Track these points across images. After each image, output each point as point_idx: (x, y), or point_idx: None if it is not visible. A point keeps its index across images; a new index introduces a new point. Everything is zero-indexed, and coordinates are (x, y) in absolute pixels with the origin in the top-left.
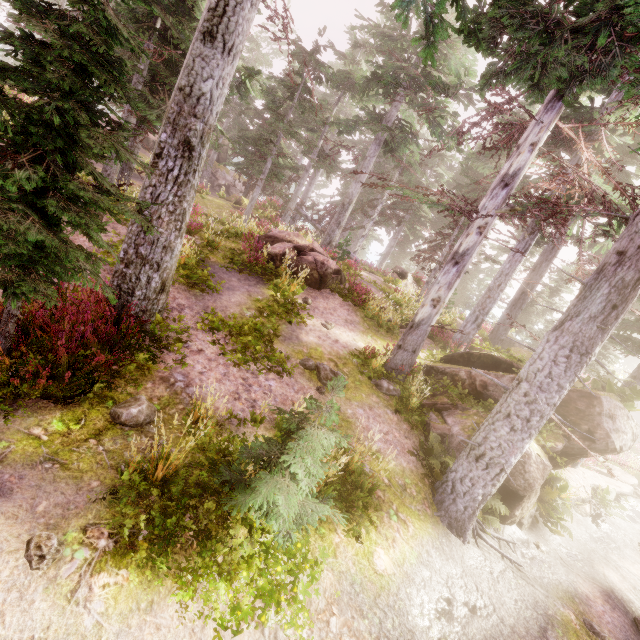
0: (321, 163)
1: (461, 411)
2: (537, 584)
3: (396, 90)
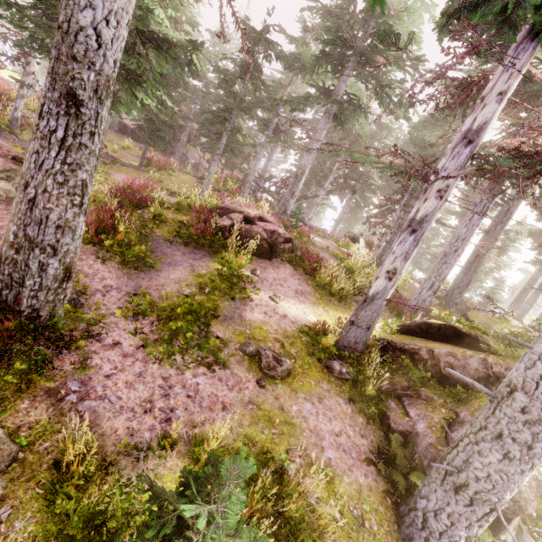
0: (276, 138)
1: (425, 400)
2: None
3: (344, 66)
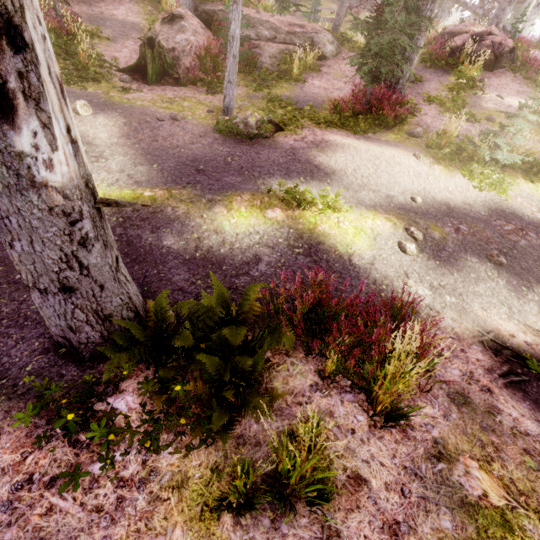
0: None
1: None
2: None
3: None
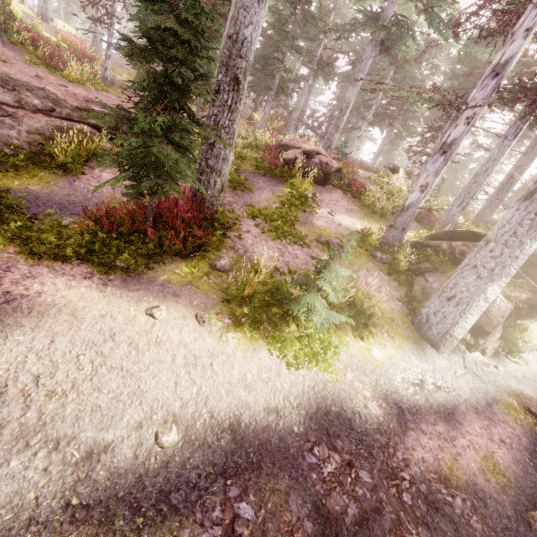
0: (320, 72)
1: (441, 273)
2: (490, 384)
3: None
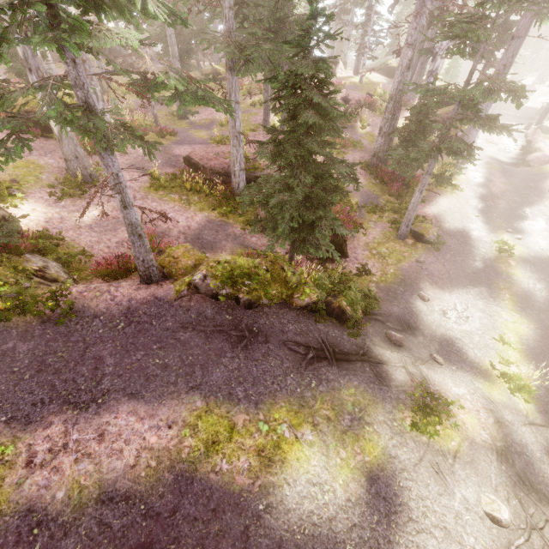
0: None
1: None
2: (480, 165)
3: None
